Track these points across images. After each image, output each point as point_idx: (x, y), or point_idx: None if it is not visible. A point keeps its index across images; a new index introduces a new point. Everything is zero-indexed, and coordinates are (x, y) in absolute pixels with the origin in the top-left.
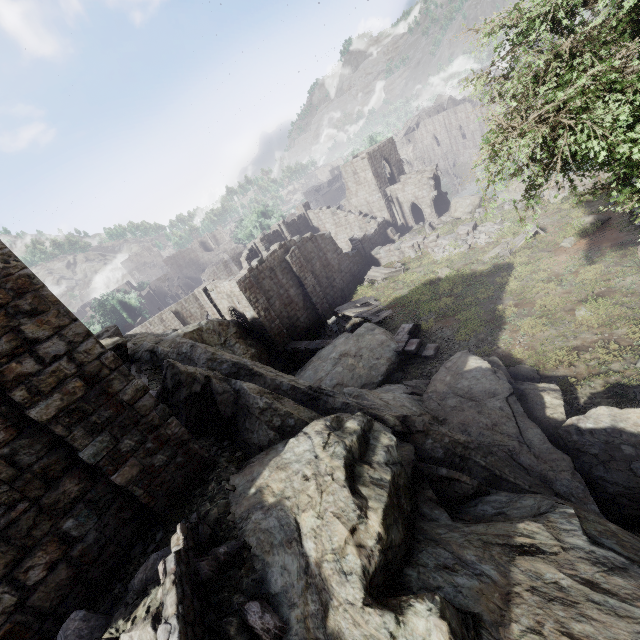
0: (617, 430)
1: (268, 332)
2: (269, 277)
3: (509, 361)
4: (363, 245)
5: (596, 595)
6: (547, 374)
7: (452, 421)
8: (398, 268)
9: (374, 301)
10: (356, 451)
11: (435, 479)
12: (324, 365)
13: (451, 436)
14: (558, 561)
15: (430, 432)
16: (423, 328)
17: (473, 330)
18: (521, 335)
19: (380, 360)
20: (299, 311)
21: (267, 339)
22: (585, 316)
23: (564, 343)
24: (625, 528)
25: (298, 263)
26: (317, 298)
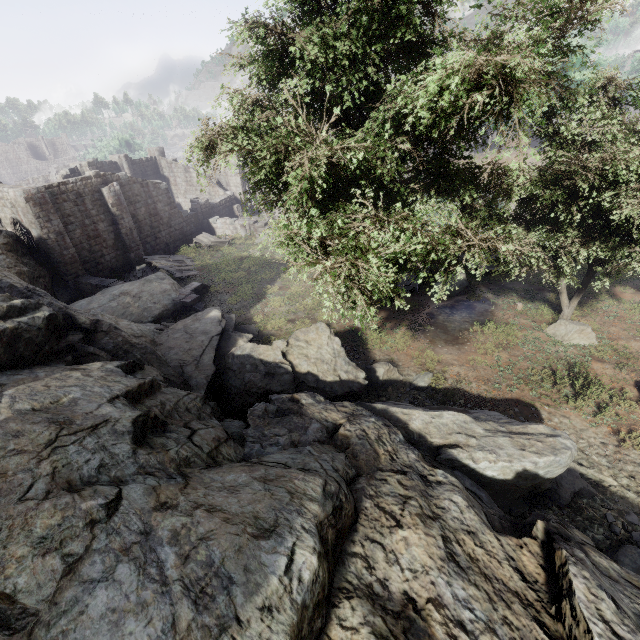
0: (249, 356)
1: (57, 257)
2: (74, 202)
3: (249, 322)
4: (203, 210)
5: (83, 377)
6: (264, 333)
7: (165, 345)
8: (224, 240)
9: (189, 261)
10: (1, 313)
11: (84, 354)
12: (102, 299)
13: (126, 338)
14: (87, 371)
15: (111, 333)
16: (210, 289)
17: (243, 298)
18: (268, 307)
19: (157, 305)
20: (106, 249)
21: (55, 265)
22: (307, 302)
23: (286, 316)
24: (238, 417)
25: (116, 200)
26: (132, 242)
